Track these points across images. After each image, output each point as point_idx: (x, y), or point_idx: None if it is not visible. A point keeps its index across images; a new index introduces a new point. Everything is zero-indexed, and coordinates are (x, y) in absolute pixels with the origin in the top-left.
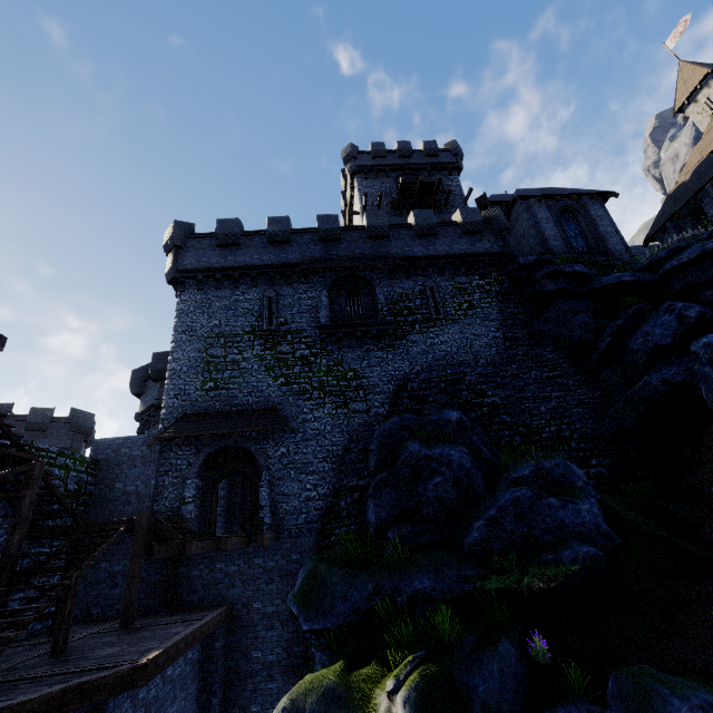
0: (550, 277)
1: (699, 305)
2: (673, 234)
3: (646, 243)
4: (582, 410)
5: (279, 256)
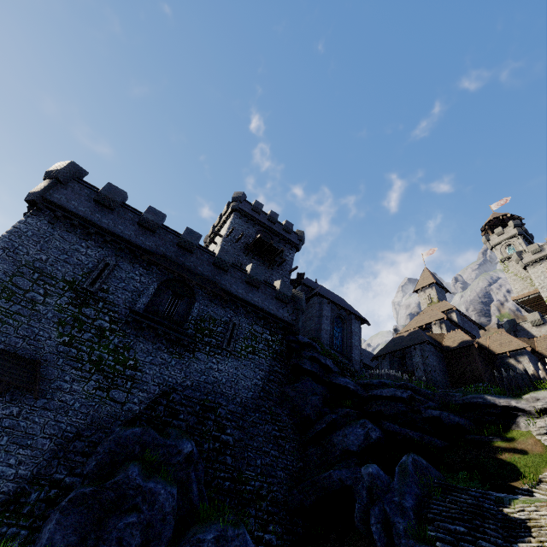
0: (311, 360)
1: (379, 431)
2: (387, 363)
3: (373, 359)
4: (284, 474)
5: (138, 237)
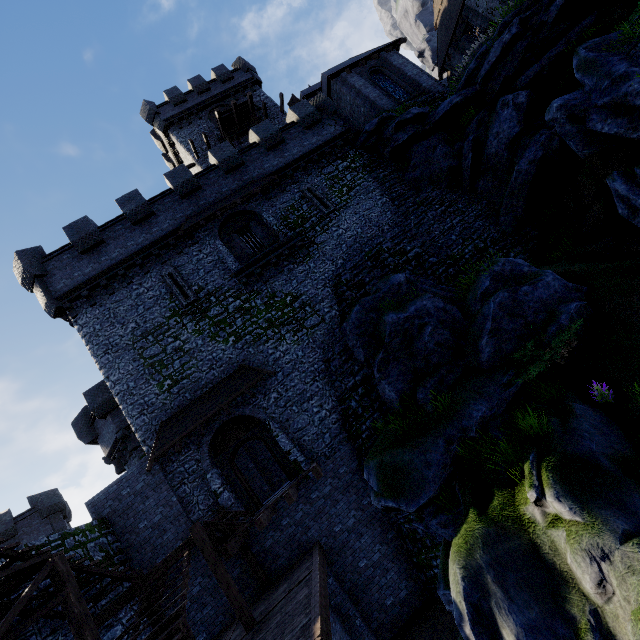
0: (399, 130)
1: (522, 91)
2: (458, 57)
3: (441, 76)
4: (481, 222)
5: (152, 232)
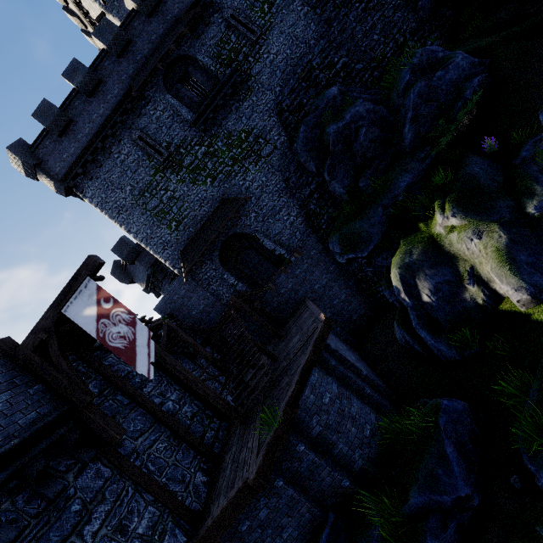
0: None
1: None
2: None
3: None
4: (400, 13)
5: (108, 101)
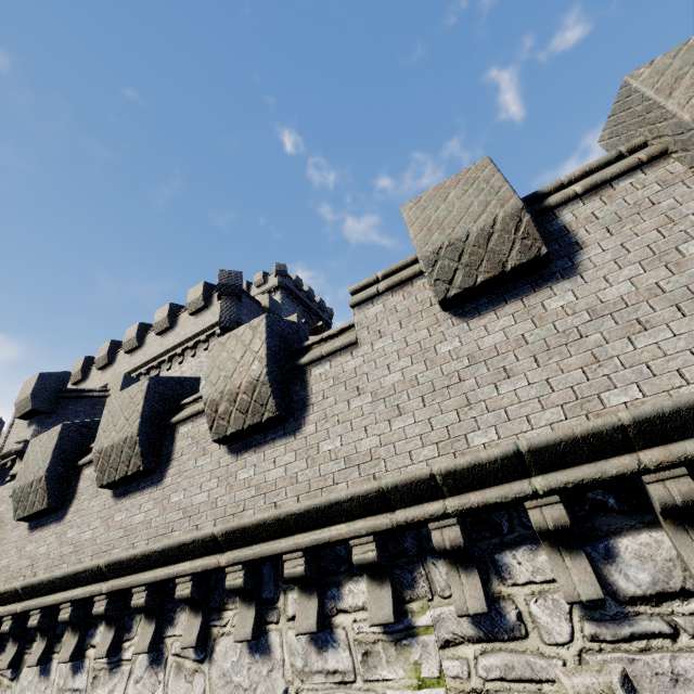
0: None
1: None
2: None
3: None
4: None
5: None
